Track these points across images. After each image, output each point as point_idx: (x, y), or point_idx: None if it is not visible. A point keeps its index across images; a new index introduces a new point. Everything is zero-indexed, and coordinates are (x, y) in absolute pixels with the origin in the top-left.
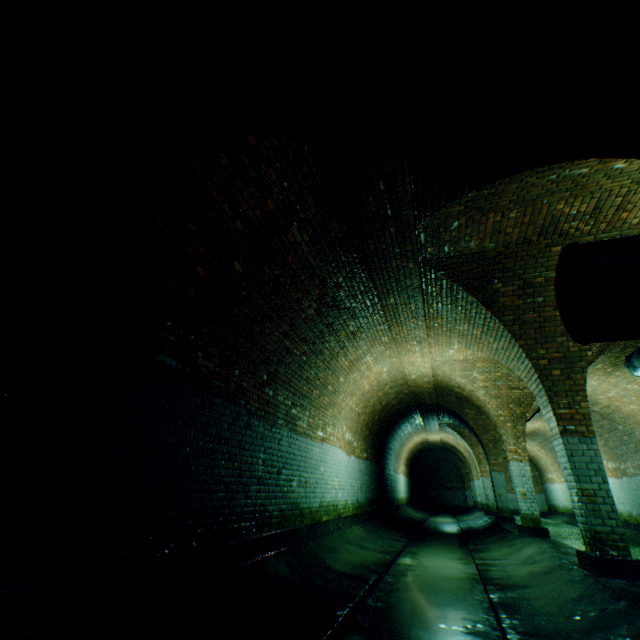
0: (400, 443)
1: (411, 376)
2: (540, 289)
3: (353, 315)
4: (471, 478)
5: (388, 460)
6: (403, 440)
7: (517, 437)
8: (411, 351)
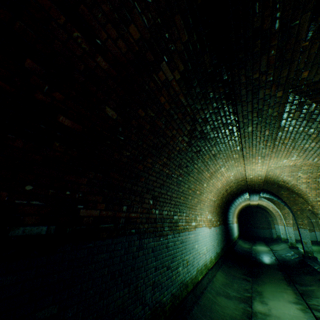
0: (234, 208)
1: (249, 176)
2: None
3: (215, 143)
4: (275, 223)
5: (229, 219)
6: (236, 206)
7: None
8: (254, 163)
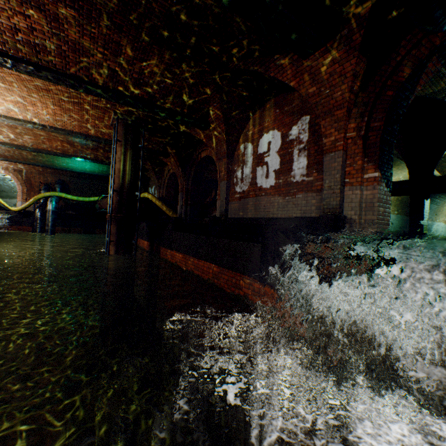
0: (437, 205)
1: None
2: (445, 156)
3: None
4: None
5: None
6: (440, 203)
7: None
8: None
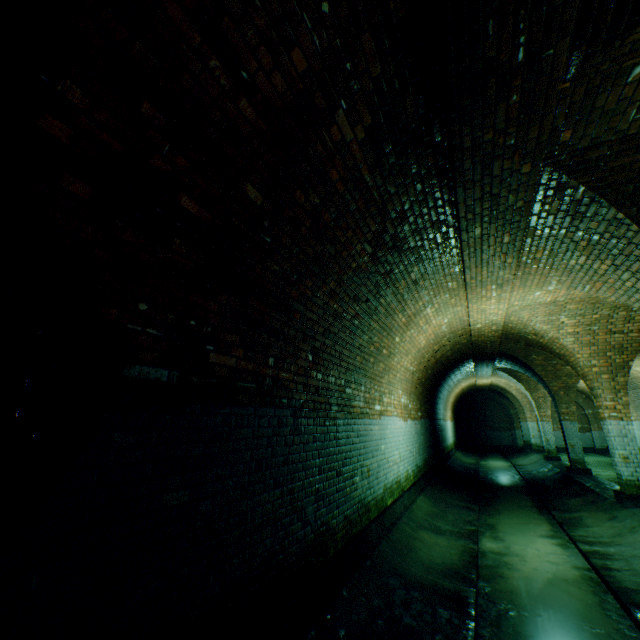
0: (448, 391)
1: (476, 326)
2: None
3: (417, 258)
4: (521, 418)
5: (438, 411)
6: (451, 388)
7: (616, 391)
8: (485, 297)
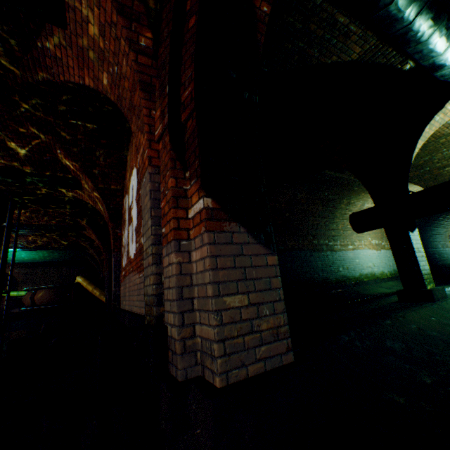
0: (445, 228)
1: None
2: (424, 165)
3: (342, 198)
4: None
5: (431, 242)
6: (448, 225)
7: None
8: None
